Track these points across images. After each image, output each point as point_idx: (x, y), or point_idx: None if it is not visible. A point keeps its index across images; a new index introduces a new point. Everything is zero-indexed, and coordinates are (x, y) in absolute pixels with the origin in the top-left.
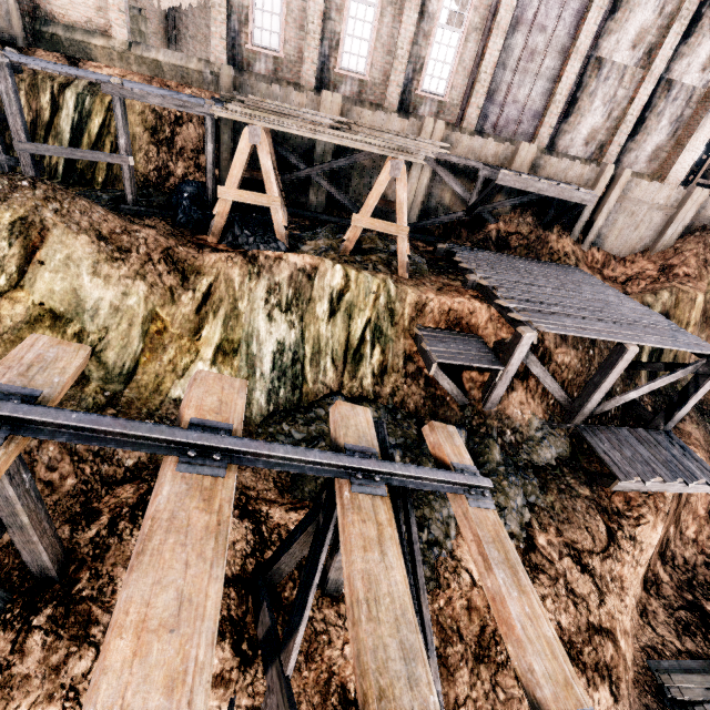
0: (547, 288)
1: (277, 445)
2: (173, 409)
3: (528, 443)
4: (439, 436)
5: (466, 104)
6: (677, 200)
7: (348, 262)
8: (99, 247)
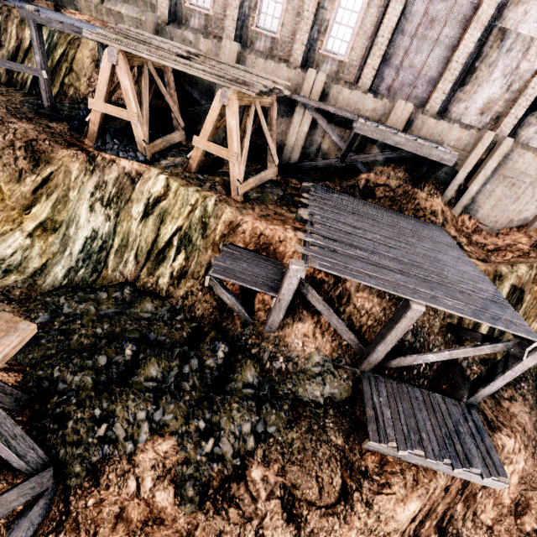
0: (375, 235)
1: None
2: None
3: (300, 374)
4: None
5: (364, 66)
6: None
7: (187, 177)
8: None
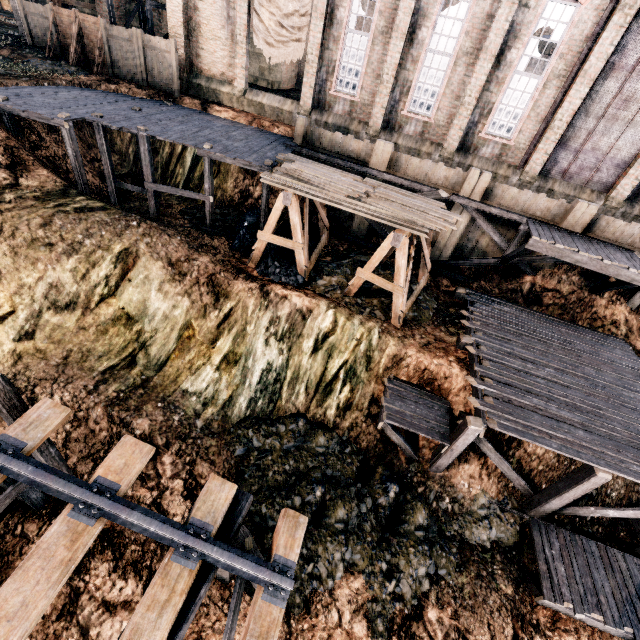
0: (548, 369)
1: (136, 512)
2: (180, 398)
3: (466, 516)
4: (283, 525)
5: (533, 148)
6: None
7: (348, 304)
8: (167, 271)
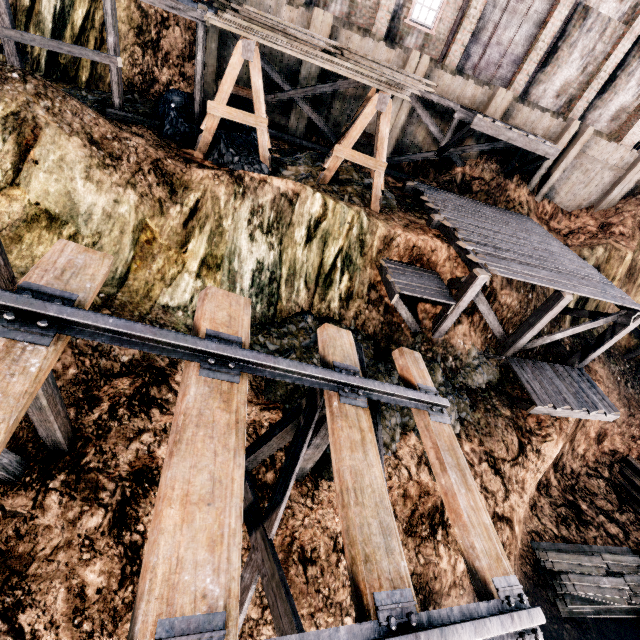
0: (501, 235)
1: (281, 359)
2: (162, 315)
3: (465, 369)
4: (408, 360)
5: (451, 40)
6: (628, 162)
7: (326, 191)
8: (91, 152)
